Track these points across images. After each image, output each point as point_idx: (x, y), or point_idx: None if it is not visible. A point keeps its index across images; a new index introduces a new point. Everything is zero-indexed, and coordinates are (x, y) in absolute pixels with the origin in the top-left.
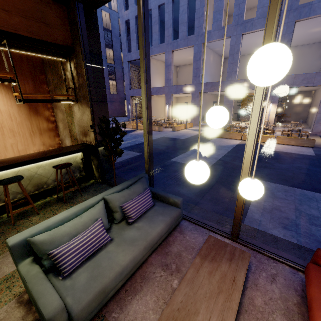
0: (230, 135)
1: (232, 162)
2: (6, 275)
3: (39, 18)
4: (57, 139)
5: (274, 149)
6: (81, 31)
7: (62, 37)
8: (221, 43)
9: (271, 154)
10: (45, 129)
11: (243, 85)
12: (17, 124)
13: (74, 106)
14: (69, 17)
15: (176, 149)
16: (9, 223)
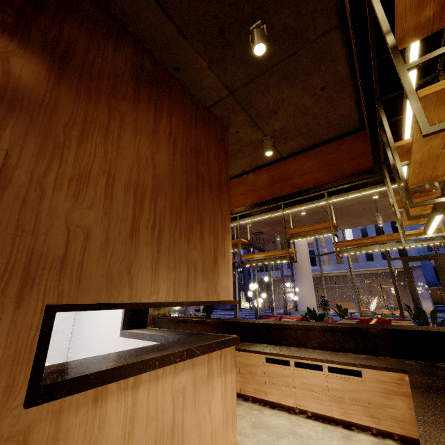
0: None
1: None
2: None
3: None
4: None
5: None
6: None
7: None
8: None
9: None
10: None
11: None
12: None
13: None
14: None
15: None
16: None
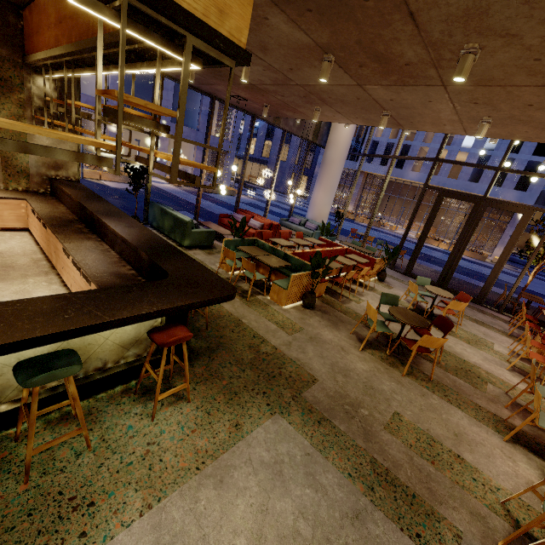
0: None
1: (109, 199)
2: None
3: None
4: None
5: (113, 186)
6: None
7: None
8: None
9: (120, 191)
10: None
11: None
12: None
13: None
14: None
15: None
16: None
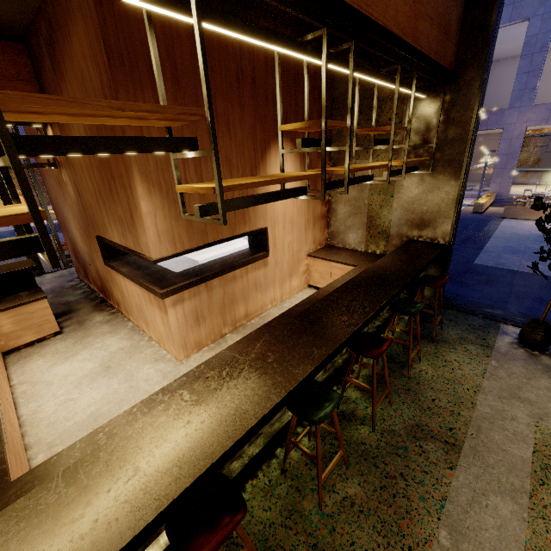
0: (539, 213)
1: None
2: (533, 462)
3: (445, 27)
4: (325, 232)
5: None
6: (492, 43)
7: (450, 57)
8: (499, 34)
9: None
10: (318, 215)
11: (546, 115)
12: (297, 210)
13: (406, 176)
14: (467, 18)
15: (458, 243)
16: (393, 374)
